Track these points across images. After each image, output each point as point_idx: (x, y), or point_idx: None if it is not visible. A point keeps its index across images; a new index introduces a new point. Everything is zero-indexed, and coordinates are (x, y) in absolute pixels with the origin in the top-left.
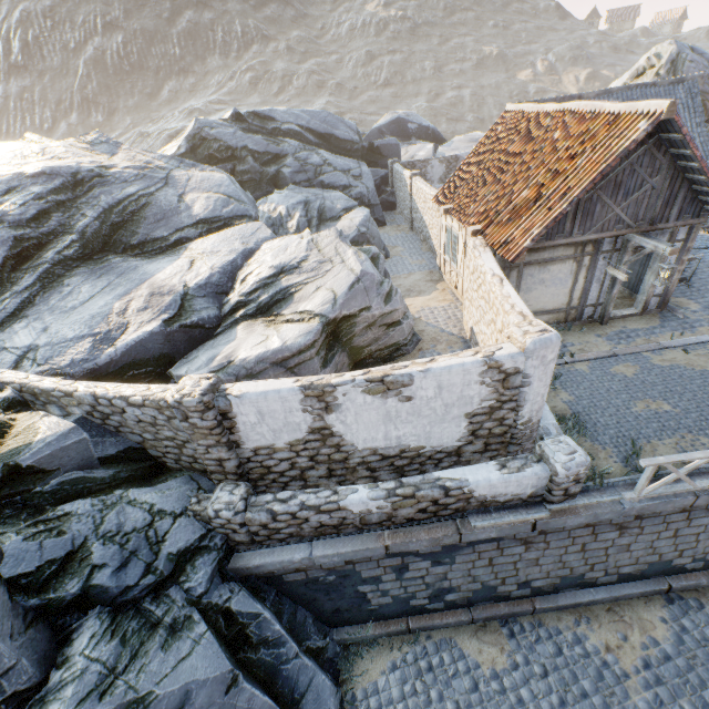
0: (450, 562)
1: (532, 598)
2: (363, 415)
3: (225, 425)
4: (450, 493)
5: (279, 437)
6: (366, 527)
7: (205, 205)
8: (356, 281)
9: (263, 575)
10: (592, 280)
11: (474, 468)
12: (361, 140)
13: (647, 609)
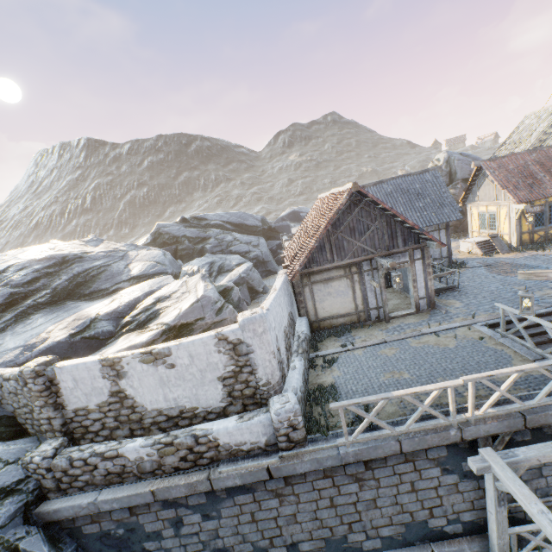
0: (217, 516)
1: None
2: (145, 380)
3: (53, 390)
4: (200, 441)
5: (91, 399)
6: (144, 476)
7: (140, 268)
8: (196, 302)
9: (66, 526)
10: (366, 290)
11: (222, 420)
12: (266, 225)
13: None
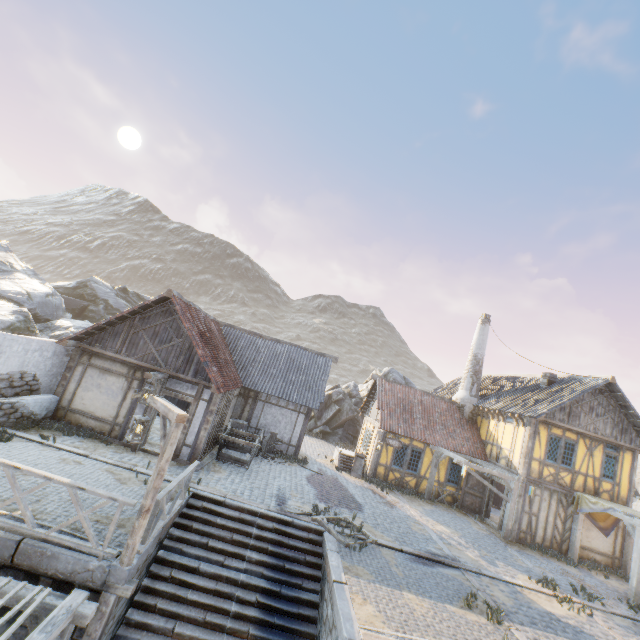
0: None
1: None
2: None
3: None
4: None
5: None
6: None
7: (3, 287)
8: None
9: None
10: (137, 403)
11: None
12: None
13: None
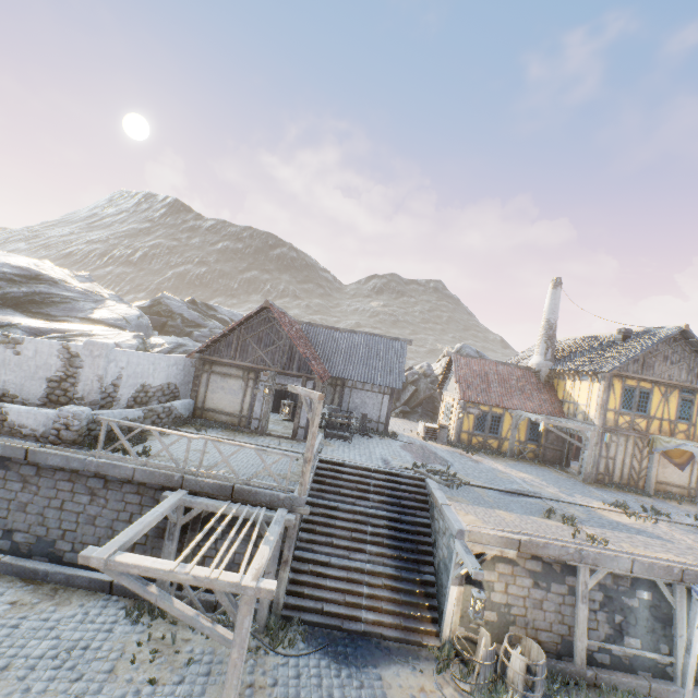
0: None
1: (8, 556)
2: None
3: None
4: None
5: None
6: None
7: (104, 316)
8: None
9: None
10: (255, 398)
11: (25, 406)
12: None
13: (82, 597)
